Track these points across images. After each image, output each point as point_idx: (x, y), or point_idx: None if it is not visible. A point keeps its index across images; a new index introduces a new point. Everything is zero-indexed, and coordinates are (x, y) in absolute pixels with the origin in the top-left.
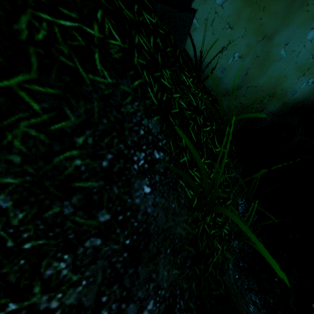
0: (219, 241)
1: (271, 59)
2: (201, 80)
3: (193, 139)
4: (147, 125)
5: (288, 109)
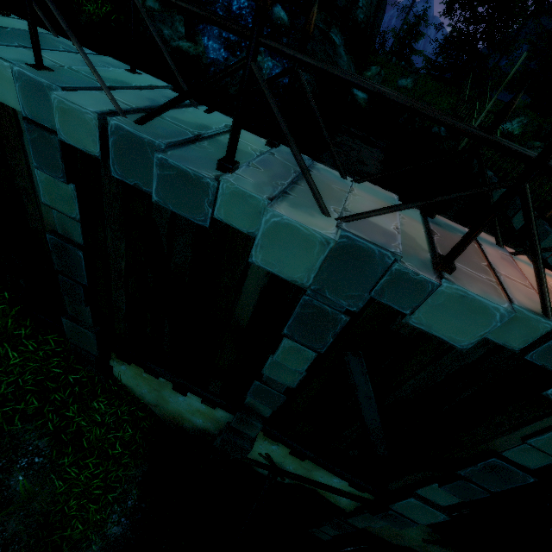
0: (83, 522)
1: (167, 400)
2: (132, 392)
3: (84, 446)
4: (37, 443)
5: (200, 430)
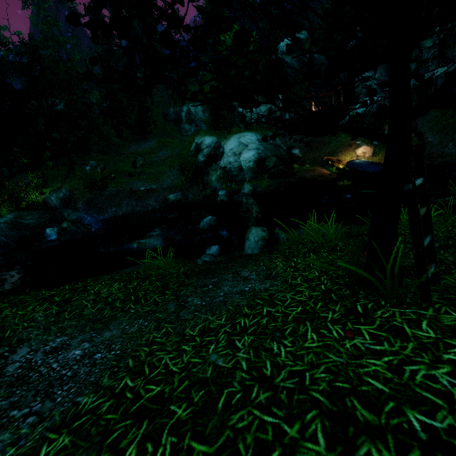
0: None
1: None
2: None
3: None
4: None
5: None
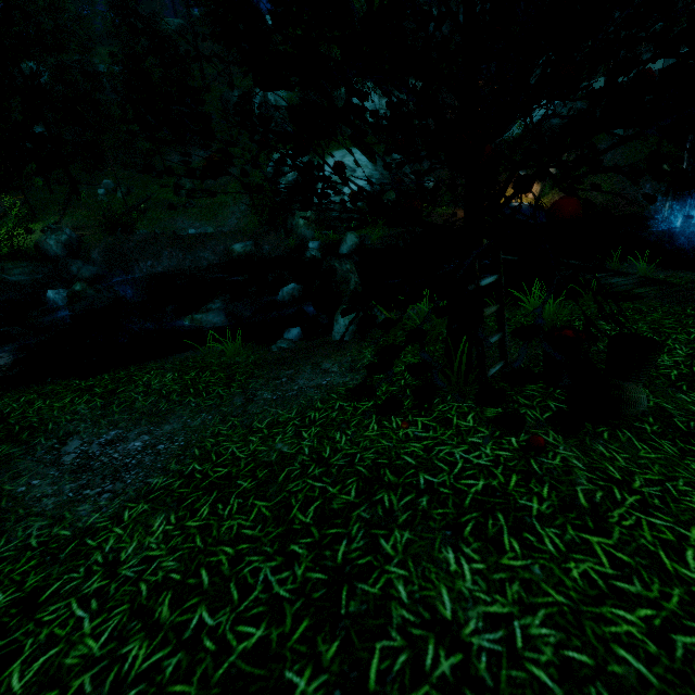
0: None
1: None
2: None
3: None
4: None
5: None
